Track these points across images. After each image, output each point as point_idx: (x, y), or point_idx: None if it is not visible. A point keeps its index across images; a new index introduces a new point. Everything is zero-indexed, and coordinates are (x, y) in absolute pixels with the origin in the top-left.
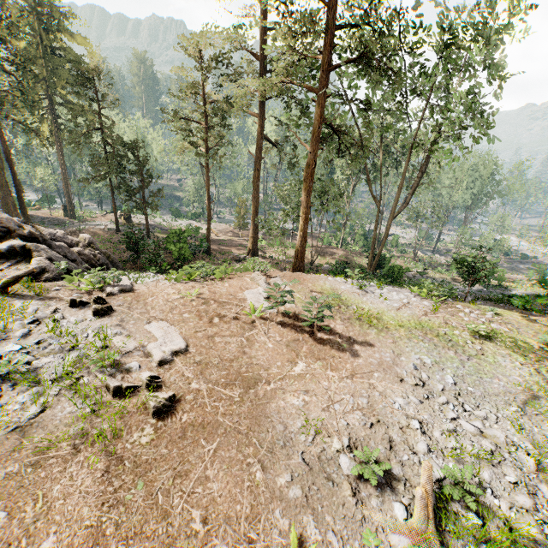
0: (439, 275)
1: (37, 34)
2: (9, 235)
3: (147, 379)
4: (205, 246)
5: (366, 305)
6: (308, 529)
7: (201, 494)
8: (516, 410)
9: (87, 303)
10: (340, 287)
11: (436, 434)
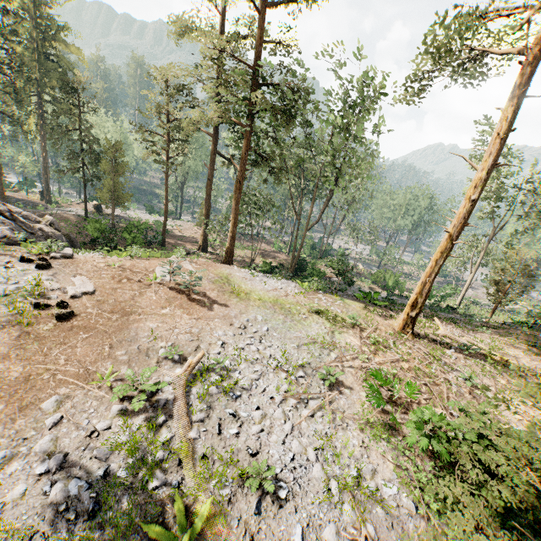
0: (360, 283)
1: (34, 41)
2: None
3: (58, 302)
4: (161, 238)
5: (245, 285)
6: (122, 370)
7: (70, 351)
8: (294, 346)
9: (34, 260)
10: (236, 273)
11: (230, 349)
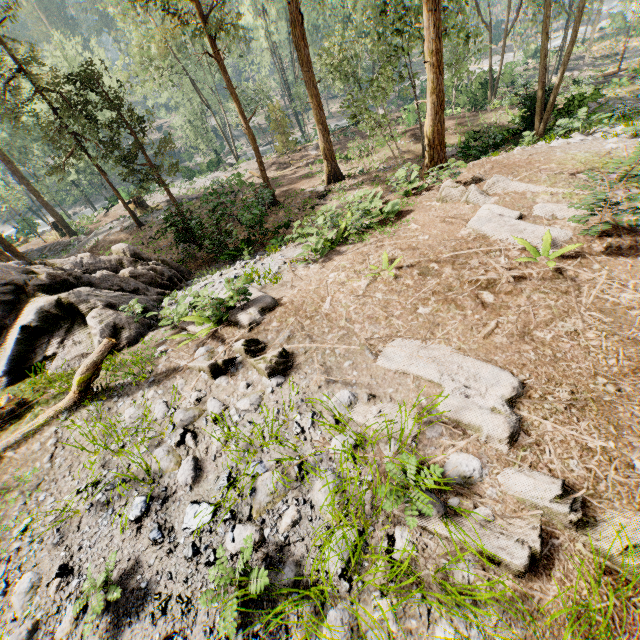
0: (621, 90)
1: None
2: (23, 295)
3: (564, 507)
4: (268, 194)
5: None
6: None
7: None
8: None
9: (235, 359)
10: (604, 147)
11: None
